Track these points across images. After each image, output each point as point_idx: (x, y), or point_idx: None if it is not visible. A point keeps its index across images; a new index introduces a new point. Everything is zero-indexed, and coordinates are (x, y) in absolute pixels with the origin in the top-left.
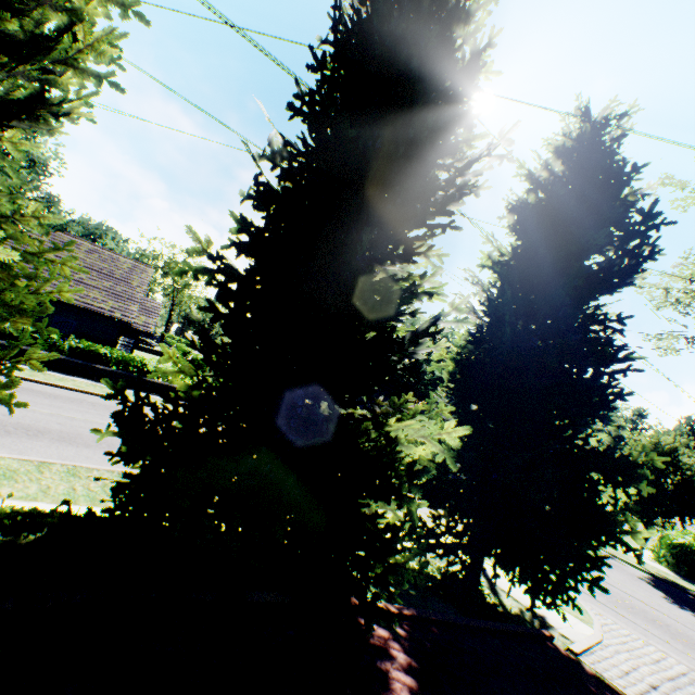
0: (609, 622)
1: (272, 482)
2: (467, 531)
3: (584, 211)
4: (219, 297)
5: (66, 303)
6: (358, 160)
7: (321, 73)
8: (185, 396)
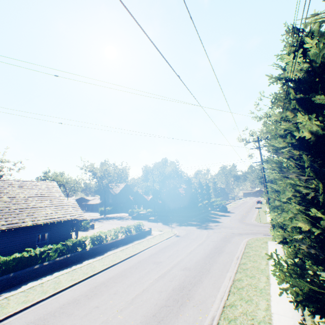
0: None
1: None
2: None
3: None
4: None
5: (42, 224)
6: None
7: None
8: None
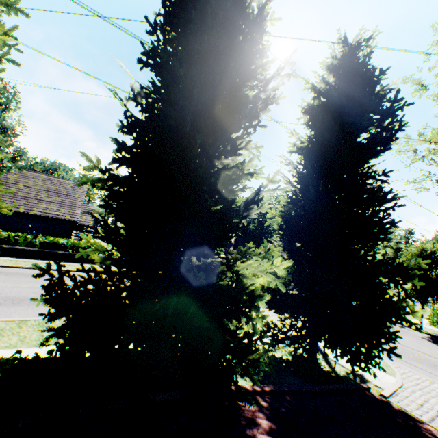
0: (406, 371)
1: (159, 317)
2: (304, 326)
3: (352, 105)
4: (109, 196)
5: (34, 215)
6: (189, 89)
7: (156, 34)
8: (101, 266)
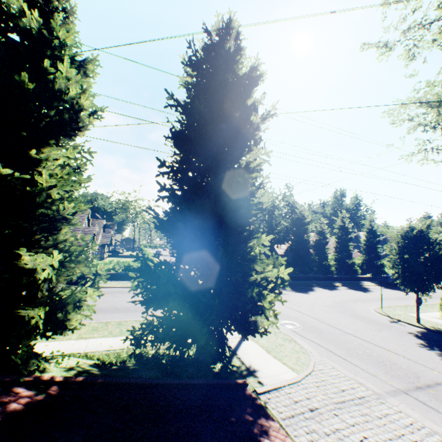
0: (326, 368)
1: None
2: None
3: None
4: None
5: None
6: None
7: None
8: None
